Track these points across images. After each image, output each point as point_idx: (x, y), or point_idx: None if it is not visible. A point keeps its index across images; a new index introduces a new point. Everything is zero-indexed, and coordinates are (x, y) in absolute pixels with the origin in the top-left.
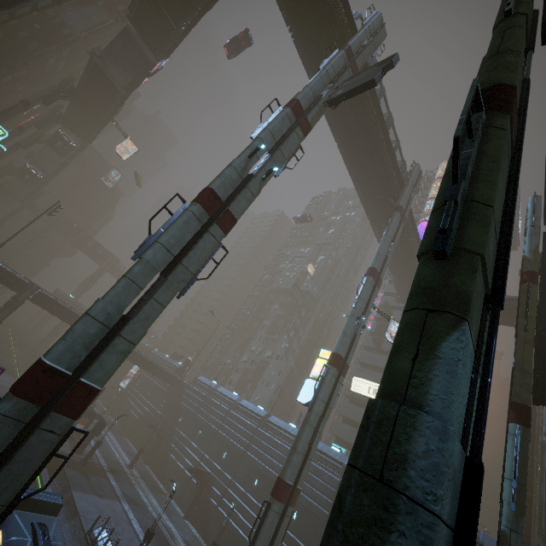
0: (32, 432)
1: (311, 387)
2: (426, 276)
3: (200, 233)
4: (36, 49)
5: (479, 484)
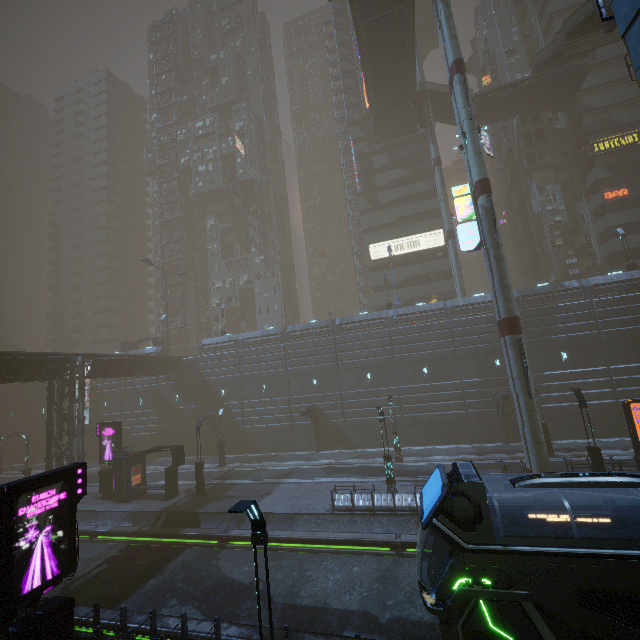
0: None
1: (470, 231)
2: None
3: None
4: None
5: None
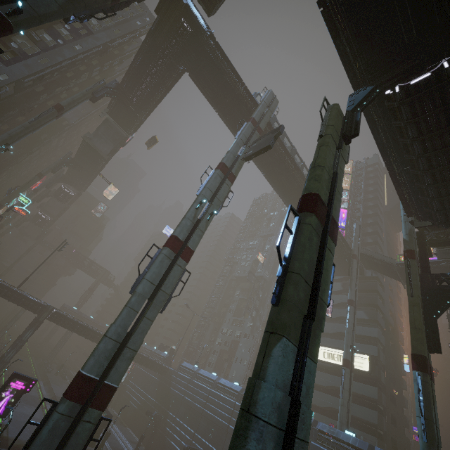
0: (78, 424)
1: None
2: (272, 314)
3: (170, 266)
4: (46, 138)
5: (297, 409)
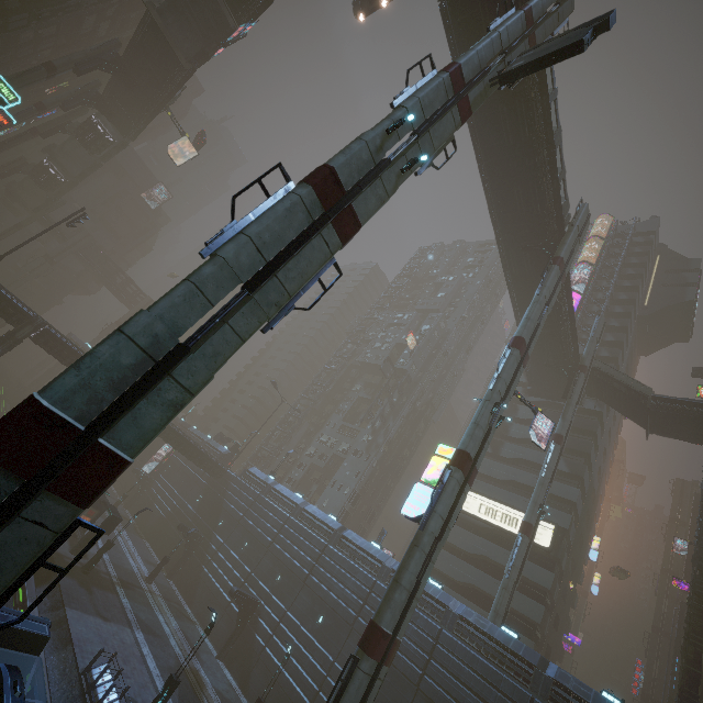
0: (6, 523)
1: (423, 496)
2: None
3: (308, 232)
4: None
5: None
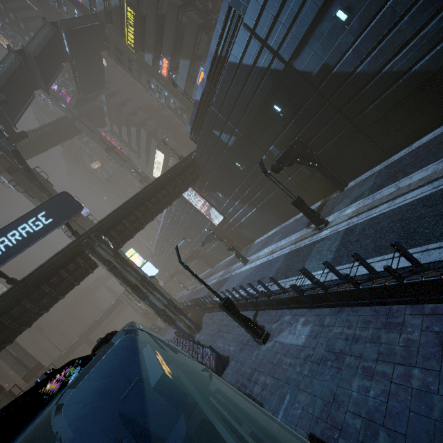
0: None
1: None
2: None
3: None
4: None
5: None
